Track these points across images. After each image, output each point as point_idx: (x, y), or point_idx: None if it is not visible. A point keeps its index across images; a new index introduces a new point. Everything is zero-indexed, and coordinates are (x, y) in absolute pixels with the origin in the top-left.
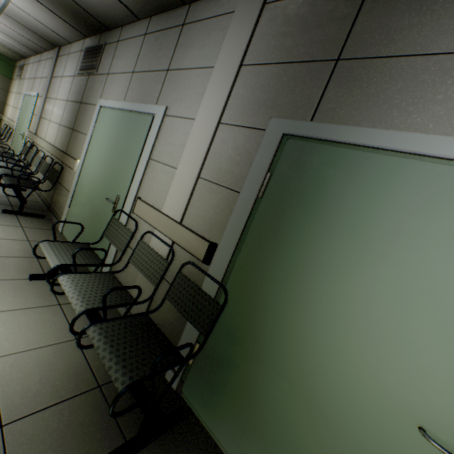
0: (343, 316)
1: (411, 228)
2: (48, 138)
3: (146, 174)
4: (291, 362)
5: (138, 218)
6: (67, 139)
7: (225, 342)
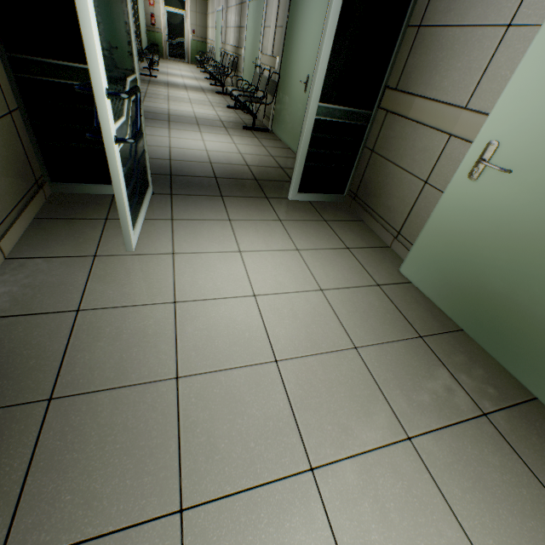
0: (296, 60)
1: (307, 15)
2: (231, 43)
3: (264, 38)
4: (289, 89)
5: (262, 66)
6: (238, 37)
7: (279, 98)
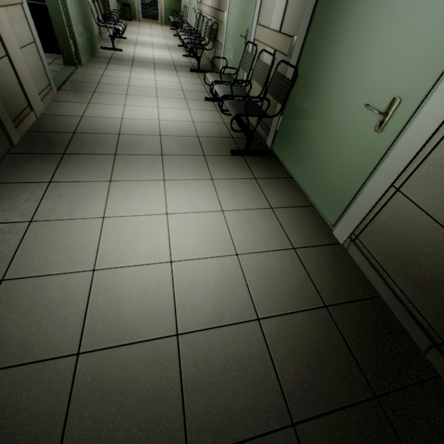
0: (352, 53)
1: None
2: (208, 2)
3: None
4: (321, 102)
5: (258, 43)
6: None
7: (293, 107)
